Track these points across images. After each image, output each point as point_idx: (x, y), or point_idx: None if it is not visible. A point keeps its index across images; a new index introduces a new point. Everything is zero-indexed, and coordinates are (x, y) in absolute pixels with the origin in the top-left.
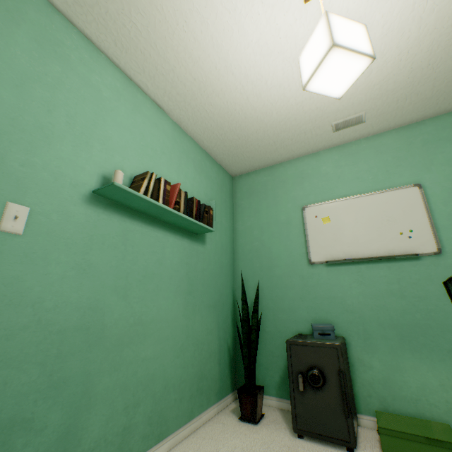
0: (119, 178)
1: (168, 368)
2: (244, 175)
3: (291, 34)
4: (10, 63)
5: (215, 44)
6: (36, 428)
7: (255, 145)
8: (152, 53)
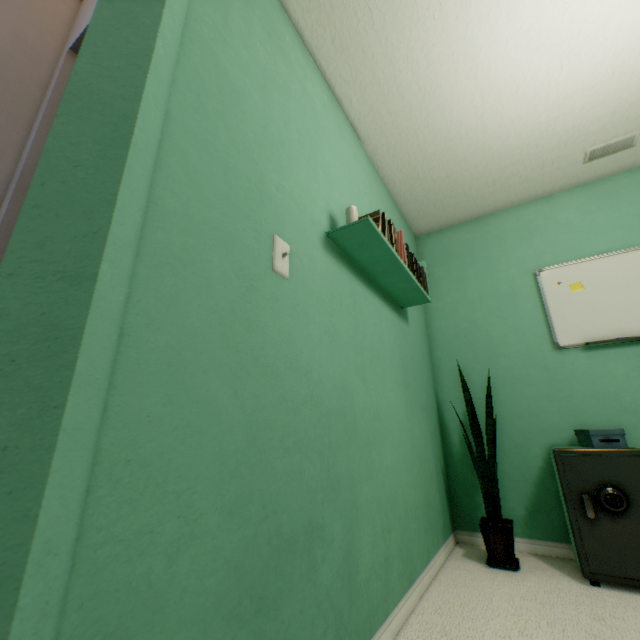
0: (355, 216)
1: (404, 485)
2: (434, 233)
3: (578, 18)
4: (253, 57)
5: (468, 35)
6: (326, 539)
7: (465, 187)
8: (376, 52)
